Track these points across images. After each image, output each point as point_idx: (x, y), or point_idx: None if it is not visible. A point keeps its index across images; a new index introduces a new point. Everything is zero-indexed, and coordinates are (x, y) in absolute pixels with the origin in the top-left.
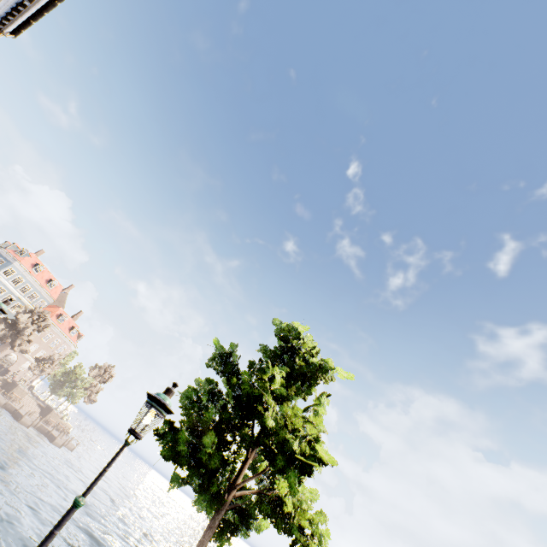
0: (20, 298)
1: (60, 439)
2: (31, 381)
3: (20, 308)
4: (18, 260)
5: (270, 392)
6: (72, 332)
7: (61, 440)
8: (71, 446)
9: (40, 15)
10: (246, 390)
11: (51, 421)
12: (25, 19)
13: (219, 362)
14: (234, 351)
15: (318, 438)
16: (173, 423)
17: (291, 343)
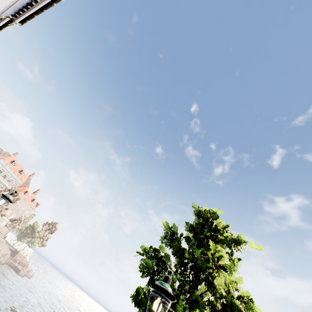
0: (2, 182)
1: (23, 271)
2: (6, 234)
3: (2, 188)
4: (2, 158)
5: (217, 266)
6: (33, 202)
7: (24, 272)
8: (29, 275)
9: (41, 11)
10: (200, 264)
11: (17, 259)
12: (30, 13)
13: (168, 239)
14: (176, 230)
15: (252, 300)
16: (143, 289)
17: (212, 222)
